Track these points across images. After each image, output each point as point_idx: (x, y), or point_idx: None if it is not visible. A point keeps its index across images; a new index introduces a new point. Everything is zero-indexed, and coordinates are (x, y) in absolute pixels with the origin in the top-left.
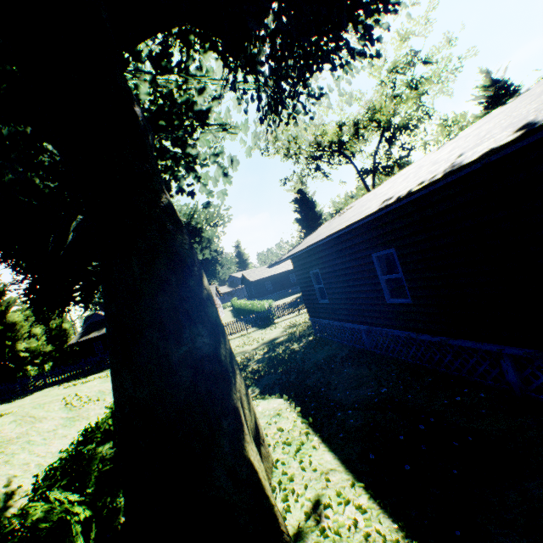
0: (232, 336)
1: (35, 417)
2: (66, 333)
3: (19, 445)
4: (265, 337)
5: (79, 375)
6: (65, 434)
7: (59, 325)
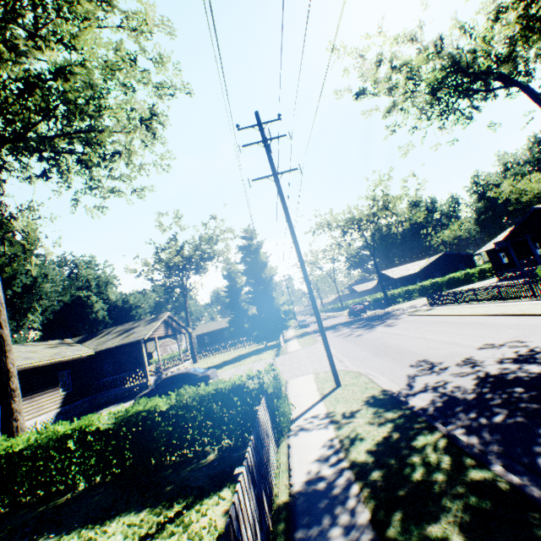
0: None
1: None
2: None
3: None
4: None
5: None
6: None
7: None
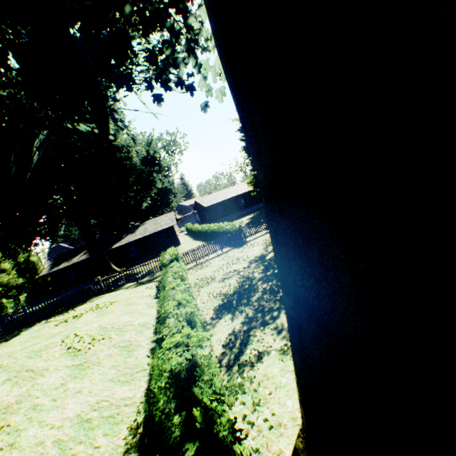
0: (207, 256)
1: (33, 371)
2: (35, 266)
3: (23, 414)
4: (249, 255)
5: (62, 306)
6: (78, 389)
7: (27, 259)
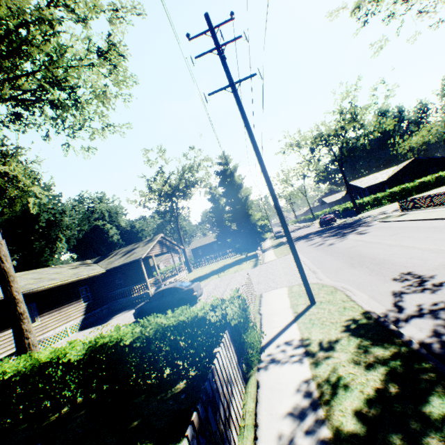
0: None
1: None
2: None
3: None
4: None
5: None
6: None
7: None
